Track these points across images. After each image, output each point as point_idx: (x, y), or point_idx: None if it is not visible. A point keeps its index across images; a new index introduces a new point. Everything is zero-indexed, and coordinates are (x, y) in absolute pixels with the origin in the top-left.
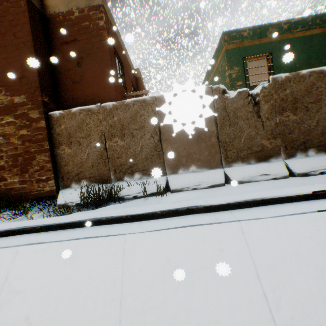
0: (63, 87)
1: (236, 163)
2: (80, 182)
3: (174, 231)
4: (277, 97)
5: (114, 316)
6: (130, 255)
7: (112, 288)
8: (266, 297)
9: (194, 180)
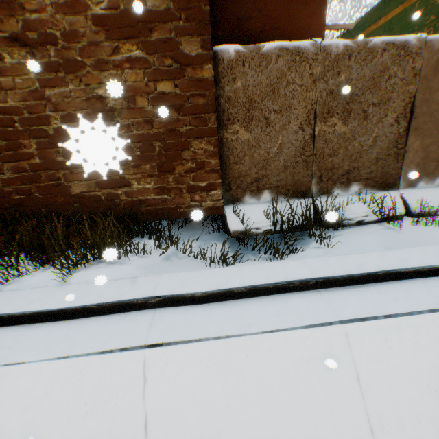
0: None
1: None
2: (260, 194)
3: None
4: None
5: None
6: None
7: None
8: None
9: None
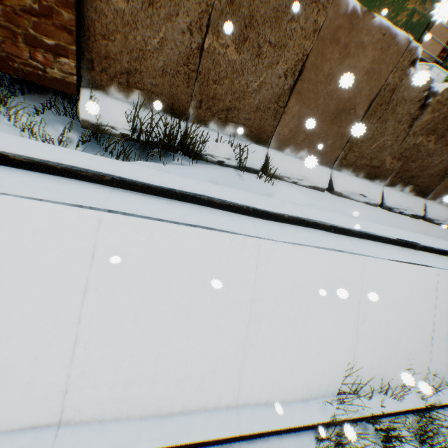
0: None
1: (346, 170)
2: (129, 92)
3: (312, 249)
4: (444, 111)
5: (244, 316)
6: (264, 263)
7: (244, 292)
8: (358, 317)
9: (299, 171)
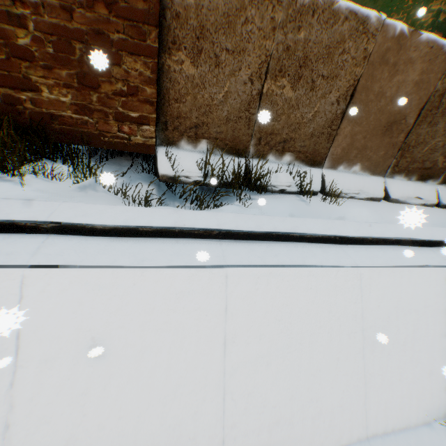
0: None
1: (398, 176)
2: (197, 142)
3: (406, 269)
4: None
5: (358, 346)
6: (367, 291)
7: (354, 323)
8: None
9: (355, 185)
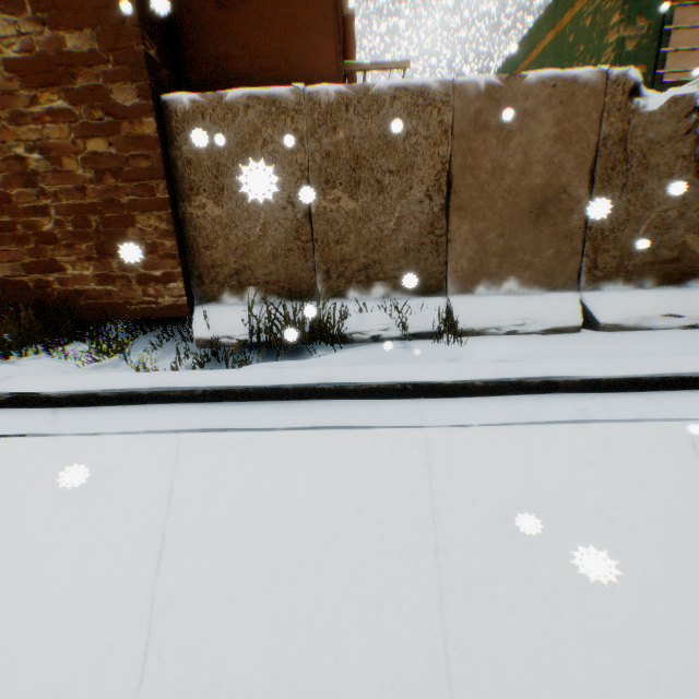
0: (190, 19)
1: (609, 283)
2: (243, 292)
3: (539, 429)
4: None
5: (428, 584)
6: (443, 471)
7: (415, 533)
8: None
9: (513, 312)
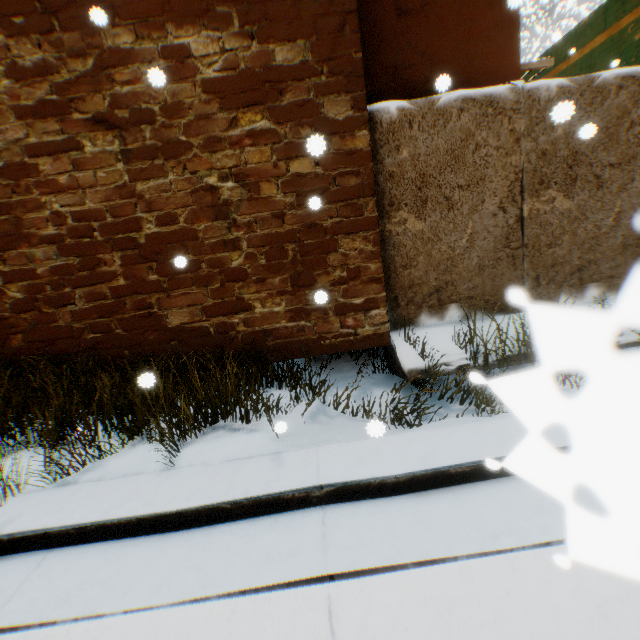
0: (368, 28)
1: None
2: (443, 311)
3: None
4: None
5: None
6: None
7: None
8: None
9: None
